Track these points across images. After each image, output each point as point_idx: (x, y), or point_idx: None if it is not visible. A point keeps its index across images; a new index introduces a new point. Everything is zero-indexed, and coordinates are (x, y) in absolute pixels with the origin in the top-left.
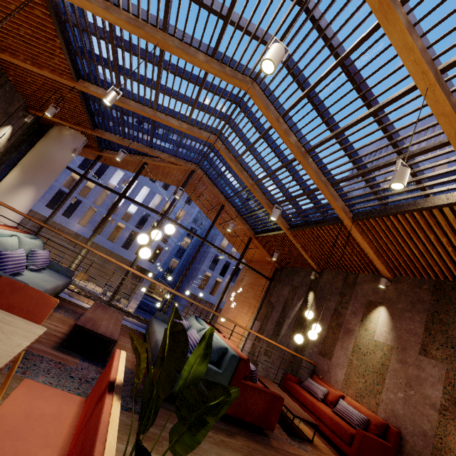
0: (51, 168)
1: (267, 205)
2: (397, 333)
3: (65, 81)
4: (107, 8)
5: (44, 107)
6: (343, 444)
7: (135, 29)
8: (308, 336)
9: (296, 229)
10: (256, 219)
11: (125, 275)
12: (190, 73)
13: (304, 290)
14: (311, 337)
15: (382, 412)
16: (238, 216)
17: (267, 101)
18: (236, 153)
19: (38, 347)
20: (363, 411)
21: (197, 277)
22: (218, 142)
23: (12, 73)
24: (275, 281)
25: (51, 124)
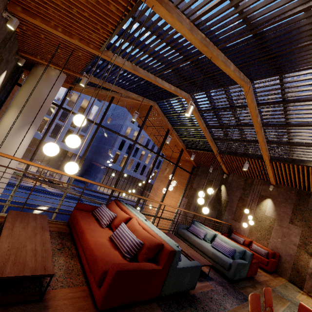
0: (44, 107)
1: (210, 140)
2: (277, 212)
3: (91, 50)
4: (191, 30)
5: (38, 53)
6: (263, 265)
7: (202, 46)
8: (250, 223)
9: (224, 154)
10: (193, 142)
11: (115, 185)
12: (210, 68)
13: (218, 183)
14: (251, 224)
15: (270, 247)
16: (178, 137)
17: (253, 95)
18: (199, 107)
19: (198, 285)
20: (264, 248)
21: (111, 156)
22: (190, 99)
23: (24, 27)
24: (194, 175)
25: (34, 62)
